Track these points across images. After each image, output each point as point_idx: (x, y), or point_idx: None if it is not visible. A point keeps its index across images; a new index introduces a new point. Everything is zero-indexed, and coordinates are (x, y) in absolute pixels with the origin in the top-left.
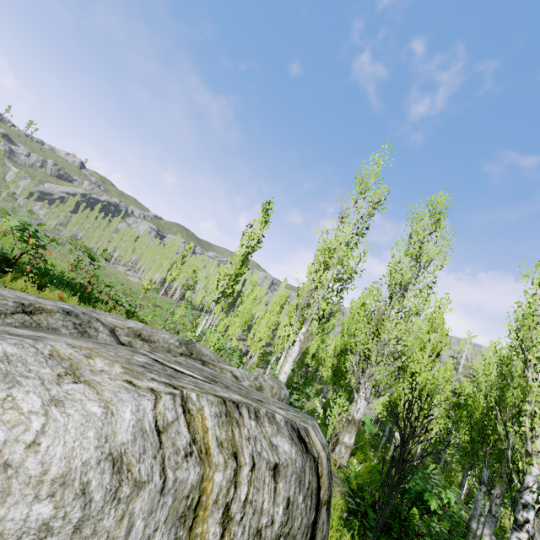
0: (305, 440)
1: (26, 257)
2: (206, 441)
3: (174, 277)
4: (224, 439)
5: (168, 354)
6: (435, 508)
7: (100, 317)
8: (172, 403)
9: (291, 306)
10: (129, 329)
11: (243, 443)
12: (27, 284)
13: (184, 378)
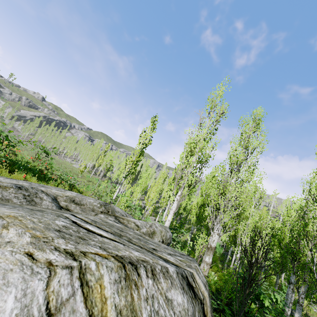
0: (192, 285)
1: (4, 153)
2: (104, 314)
3: (99, 164)
4: (123, 305)
5: (92, 213)
6: (268, 305)
7: (47, 190)
8: (68, 278)
9: (170, 179)
10: (66, 197)
11: (141, 305)
12: (2, 170)
13: (93, 238)
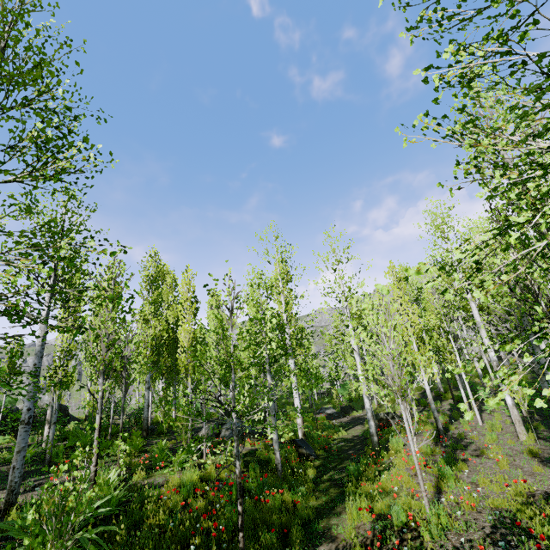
0: None
1: None
2: None
3: None
4: None
5: None
6: None
7: None
8: None
9: None
10: None
11: None
12: None
13: None
